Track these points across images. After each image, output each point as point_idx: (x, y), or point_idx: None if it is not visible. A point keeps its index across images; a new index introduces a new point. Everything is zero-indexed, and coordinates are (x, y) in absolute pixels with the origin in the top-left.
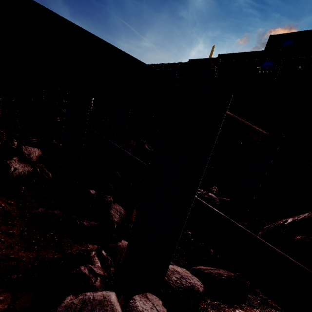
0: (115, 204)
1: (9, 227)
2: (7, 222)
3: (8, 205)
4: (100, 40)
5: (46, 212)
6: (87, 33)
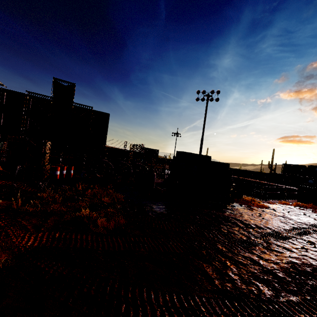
0: None
1: None
2: None
3: None
4: None
5: None
6: None
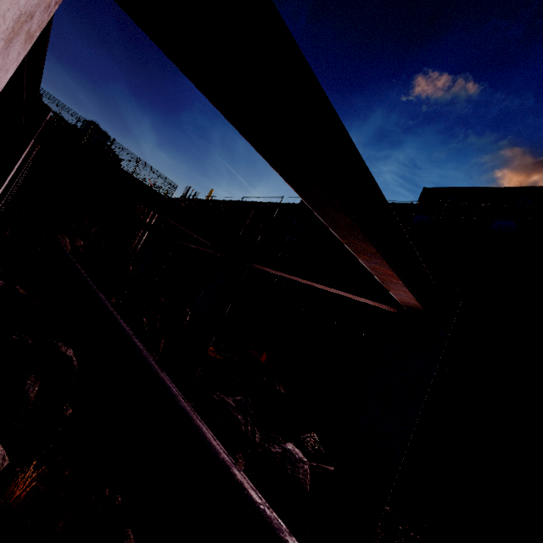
0: None
1: None
2: None
3: None
4: None
5: None
6: None
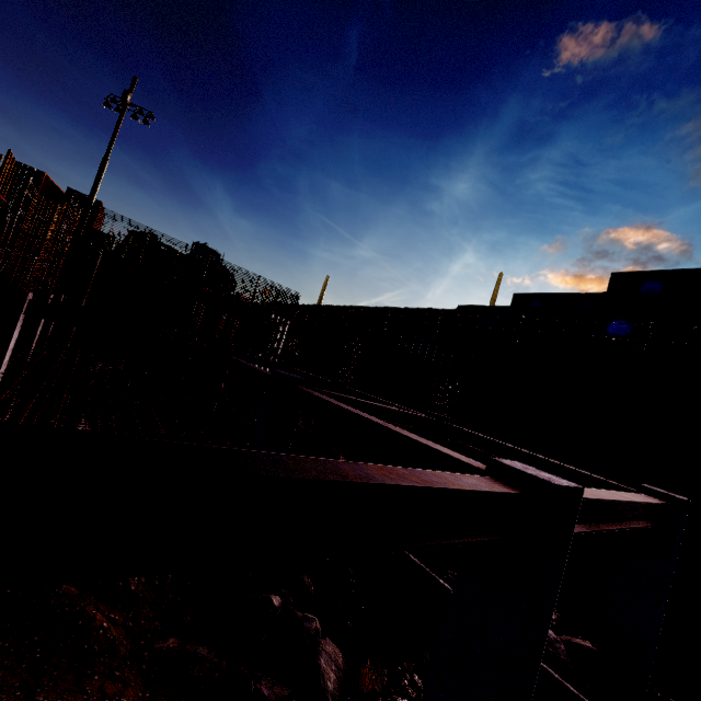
0: (325, 638)
1: (119, 688)
2: (113, 671)
3: (112, 625)
4: (447, 490)
5: (183, 649)
6: (438, 490)
